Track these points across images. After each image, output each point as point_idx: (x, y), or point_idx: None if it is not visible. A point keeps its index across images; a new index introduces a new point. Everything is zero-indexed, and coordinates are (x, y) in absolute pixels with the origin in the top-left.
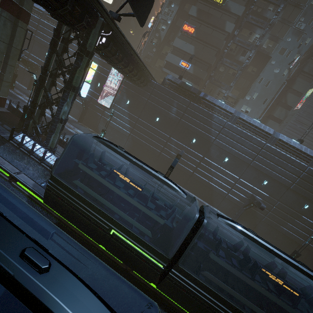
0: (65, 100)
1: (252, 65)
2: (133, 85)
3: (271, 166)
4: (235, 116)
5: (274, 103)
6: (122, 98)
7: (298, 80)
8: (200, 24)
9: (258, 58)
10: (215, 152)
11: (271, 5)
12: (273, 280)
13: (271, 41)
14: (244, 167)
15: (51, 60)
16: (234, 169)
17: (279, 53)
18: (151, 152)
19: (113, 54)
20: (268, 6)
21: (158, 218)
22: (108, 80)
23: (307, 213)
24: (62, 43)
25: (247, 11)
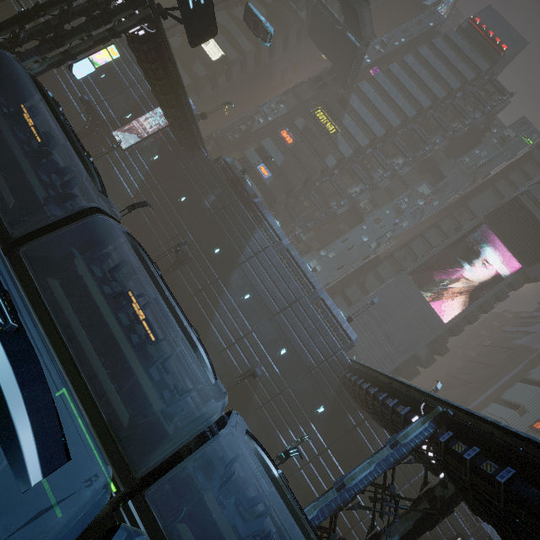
0: (41, 53)
1: (345, 222)
2: (176, 141)
3: (299, 329)
4: (283, 244)
5: (351, 277)
6: (152, 148)
7: (385, 263)
8: (302, 140)
9: (353, 217)
10: (238, 280)
11: (382, 169)
12: (135, 312)
13: (370, 204)
14: (265, 318)
15: (58, 6)
16: (251, 315)
17: (374, 221)
18: (148, 238)
19: (150, 62)
20: (379, 168)
21: (38, 185)
22: (146, 117)
23: (319, 422)
24: (87, 3)
25: (355, 157)
